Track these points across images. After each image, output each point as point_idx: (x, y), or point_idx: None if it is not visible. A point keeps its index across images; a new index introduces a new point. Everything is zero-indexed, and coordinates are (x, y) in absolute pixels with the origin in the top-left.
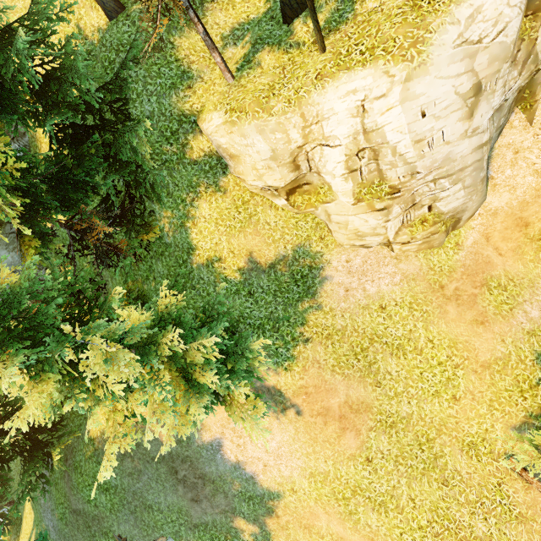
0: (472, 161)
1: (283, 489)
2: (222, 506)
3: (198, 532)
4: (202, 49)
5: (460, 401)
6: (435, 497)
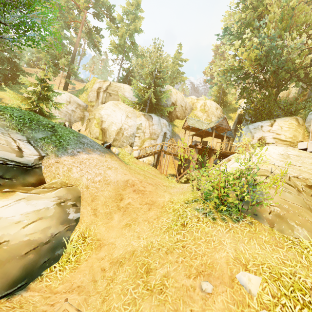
0: (65, 113)
1: None
2: None
3: None
4: None
5: None
6: None
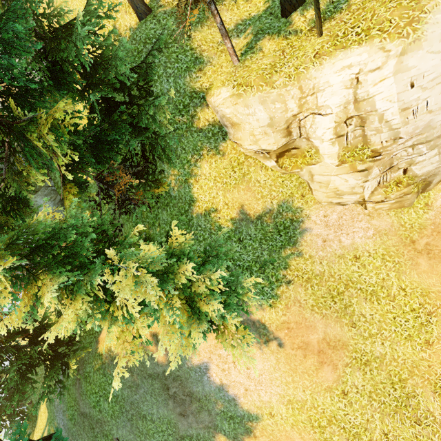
0: None
1: (262, 412)
2: (206, 422)
3: None
4: (211, 40)
5: (433, 345)
6: (408, 434)
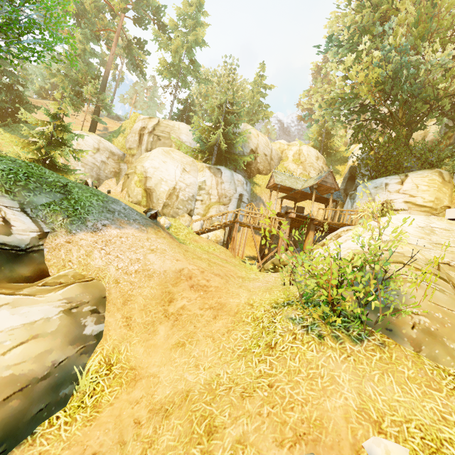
0: (91, 166)
1: None
2: None
3: None
4: None
5: None
6: None
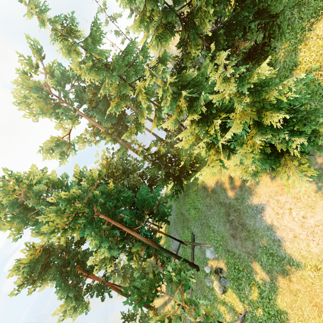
0: None
1: (305, 262)
2: (248, 249)
3: (228, 254)
4: None
5: None
6: None
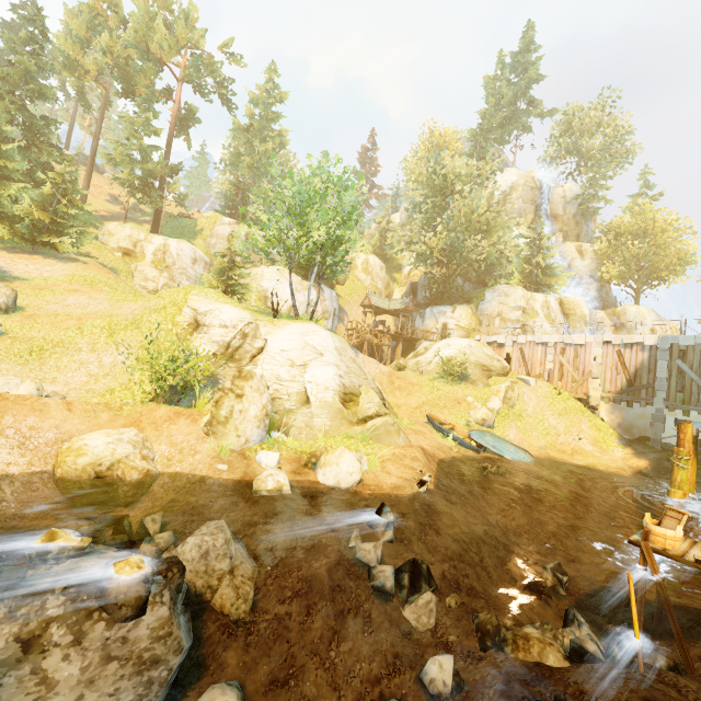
0: (194, 279)
1: (35, 279)
2: None
3: None
4: None
5: None
6: None
